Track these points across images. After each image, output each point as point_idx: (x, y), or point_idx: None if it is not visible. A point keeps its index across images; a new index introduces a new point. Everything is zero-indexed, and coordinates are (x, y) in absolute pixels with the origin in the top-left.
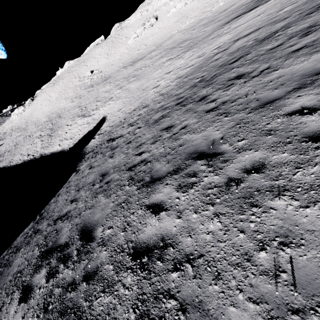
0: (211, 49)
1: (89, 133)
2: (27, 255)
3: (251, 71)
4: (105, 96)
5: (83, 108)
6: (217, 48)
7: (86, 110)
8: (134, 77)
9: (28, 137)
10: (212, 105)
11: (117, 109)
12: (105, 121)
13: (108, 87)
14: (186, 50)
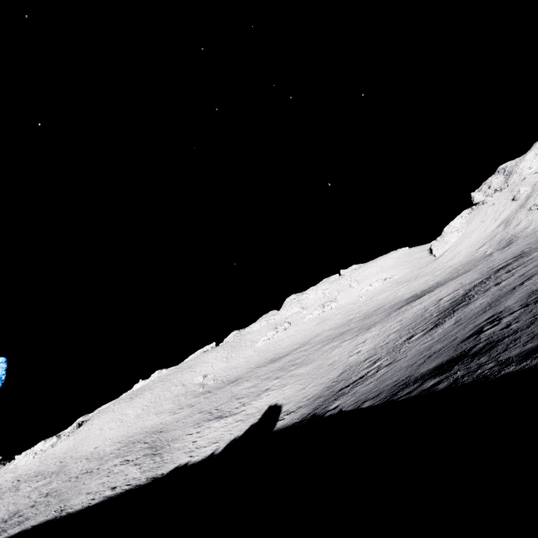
0: (411, 313)
1: (257, 424)
2: (437, 360)
3: (494, 284)
4: (252, 391)
5: (213, 410)
6: (420, 309)
7: (221, 411)
8: (295, 365)
9: (83, 474)
10: (488, 294)
11: (295, 391)
12: (282, 405)
13: (249, 384)
14: (365, 329)
